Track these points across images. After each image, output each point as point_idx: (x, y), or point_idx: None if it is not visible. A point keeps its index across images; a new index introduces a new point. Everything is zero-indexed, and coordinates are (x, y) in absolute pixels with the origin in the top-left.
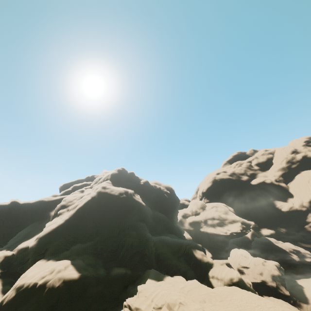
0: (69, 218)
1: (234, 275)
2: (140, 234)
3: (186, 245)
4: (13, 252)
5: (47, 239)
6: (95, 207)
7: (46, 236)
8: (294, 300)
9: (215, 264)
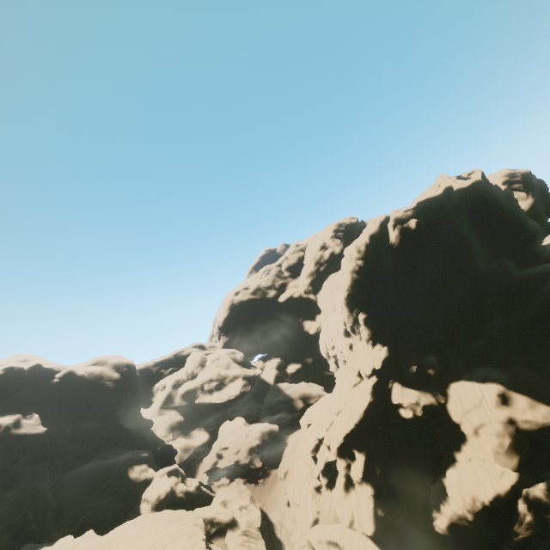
0: None
1: (163, 490)
2: (22, 492)
3: (122, 465)
4: None
5: None
6: None
7: None
8: (265, 470)
9: (155, 478)
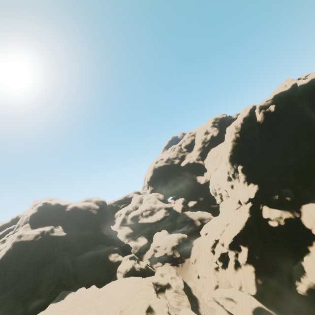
0: None
1: (128, 267)
2: (58, 265)
3: (105, 253)
4: None
5: None
6: (11, 259)
7: None
8: (182, 259)
9: (123, 260)
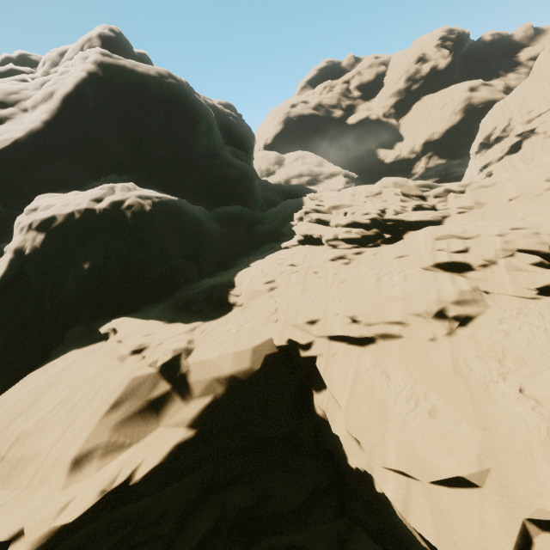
0: (52, 118)
1: None
2: (232, 164)
3: (297, 191)
4: None
5: (19, 163)
6: (110, 98)
7: (11, 156)
8: None
9: None
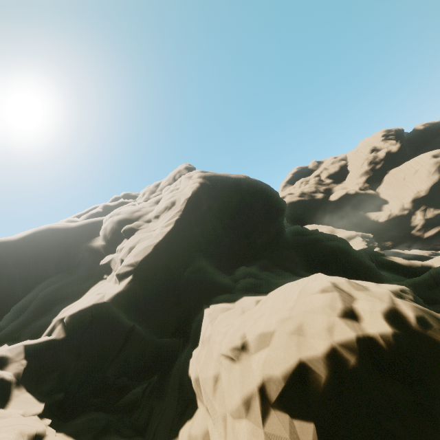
0: (181, 221)
1: None
2: (326, 237)
3: (368, 255)
4: (49, 338)
5: (160, 269)
6: (219, 198)
7: (152, 263)
8: None
9: (435, 264)
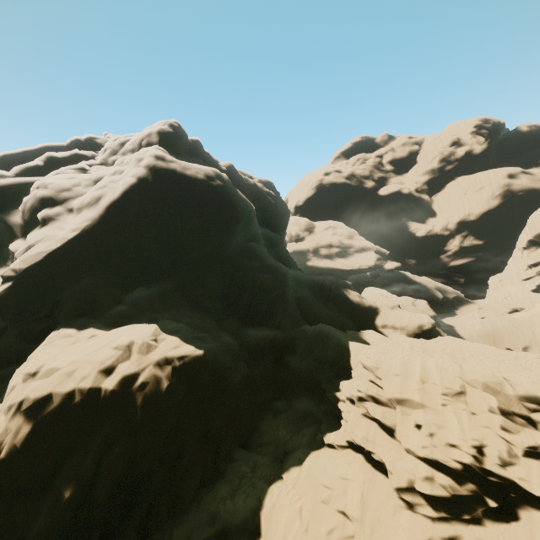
0: (92, 227)
1: (425, 320)
2: (267, 266)
3: (331, 284)
4: None
5: (45, 280)
6: (155, 203)
7: (38, 272)
8: None
9: (382, 308)
